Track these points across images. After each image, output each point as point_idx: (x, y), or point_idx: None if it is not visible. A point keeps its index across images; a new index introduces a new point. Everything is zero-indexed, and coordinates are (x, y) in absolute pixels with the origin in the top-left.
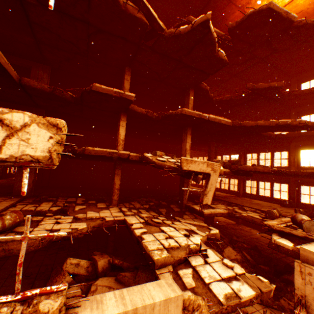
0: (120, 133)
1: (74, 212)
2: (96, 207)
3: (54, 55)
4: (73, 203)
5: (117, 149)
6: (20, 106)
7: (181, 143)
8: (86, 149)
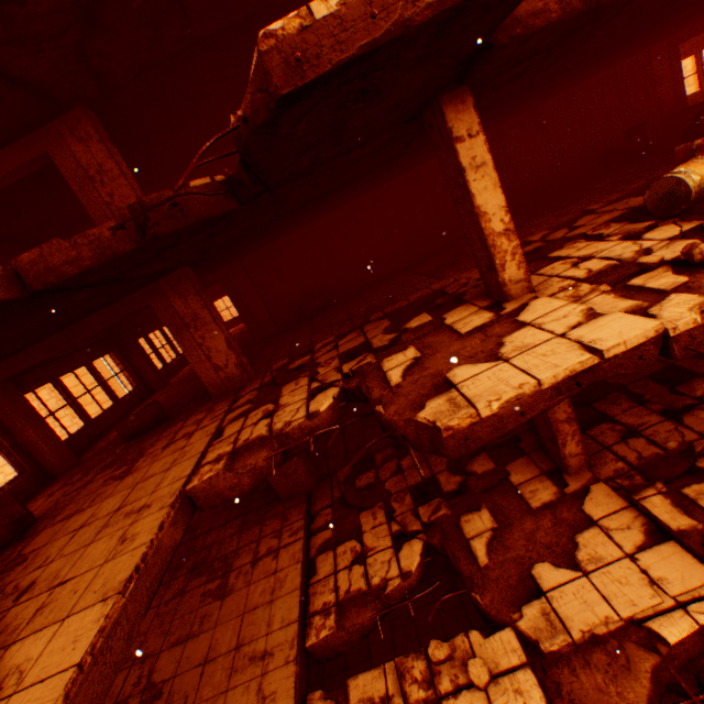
0: (482, 206)
1: (483, 575)
2: (524, 507)
3: (33, 44)
4: (439, 504)
5: (502, 283)
6: (129, 301)
7: (650, 43)
8: (445, 439)
